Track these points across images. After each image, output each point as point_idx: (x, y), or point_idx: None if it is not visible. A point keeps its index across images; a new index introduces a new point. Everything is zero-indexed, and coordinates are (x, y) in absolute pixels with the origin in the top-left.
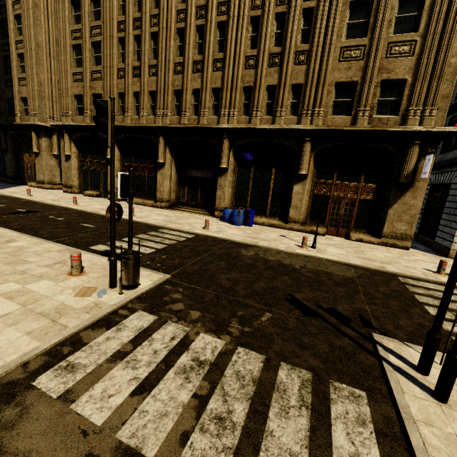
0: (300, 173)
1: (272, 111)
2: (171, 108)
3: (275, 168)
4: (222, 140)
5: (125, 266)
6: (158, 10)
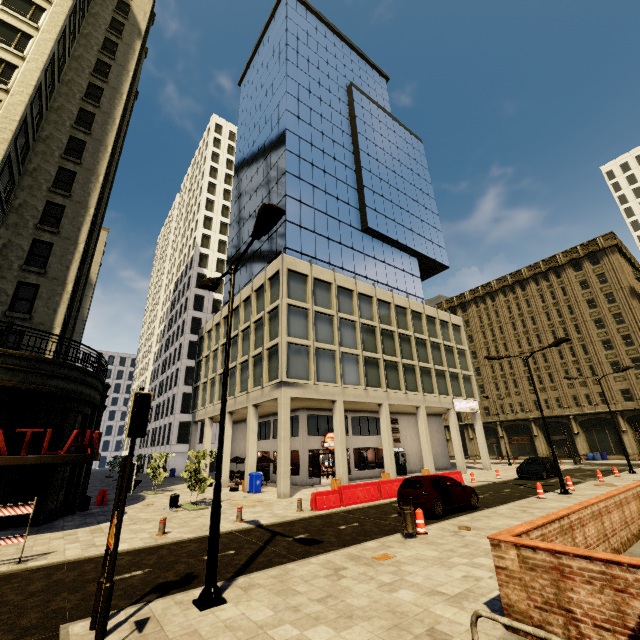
0: (622, 430)
1: (591, 403)
2: (533, 408)
3: (606, 429)
4: (569, 420)
5: (577, 459)
6: (513, 371)
